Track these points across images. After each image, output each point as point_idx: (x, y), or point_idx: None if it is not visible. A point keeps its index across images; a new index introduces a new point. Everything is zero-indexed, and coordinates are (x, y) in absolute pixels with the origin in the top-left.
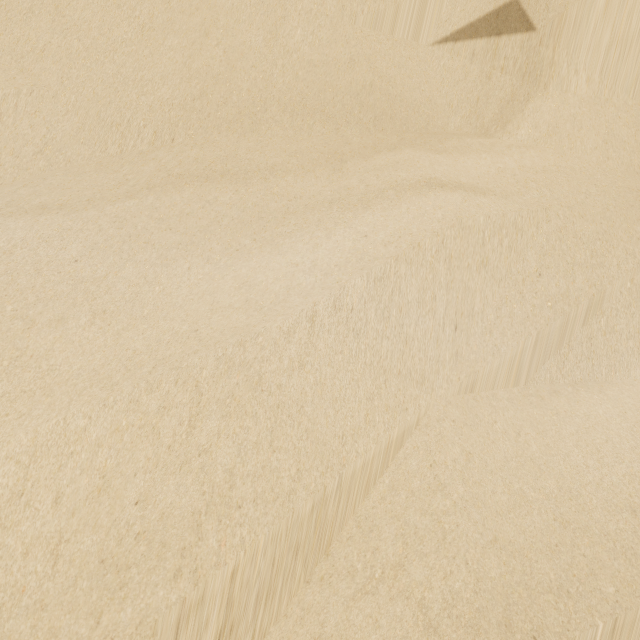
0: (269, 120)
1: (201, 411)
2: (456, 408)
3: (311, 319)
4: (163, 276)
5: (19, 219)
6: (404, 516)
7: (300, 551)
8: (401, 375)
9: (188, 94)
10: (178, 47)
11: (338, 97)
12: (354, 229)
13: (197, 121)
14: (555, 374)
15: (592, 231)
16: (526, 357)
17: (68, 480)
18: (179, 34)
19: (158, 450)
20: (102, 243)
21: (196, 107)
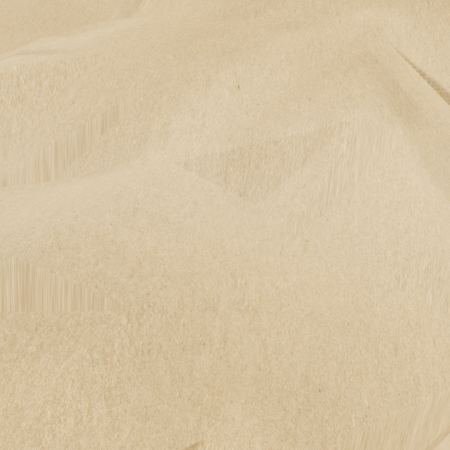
0: None
1: None
2: None
3: None
4: None
5: None
6: None
7: None
8: None
9: None
10: None
11: (21, 13)
12: None
13: None
14: (77, 170)
15: (126, 65)
16: (50, 160)
17: None
18: None
19: None
20: None
21: None
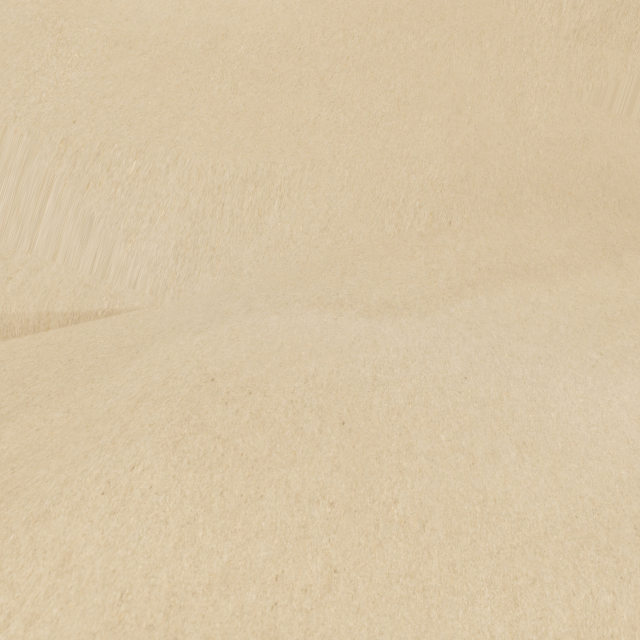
0: (528, 203)
1: None
2: None
3: None
4: (548, 399)
5: (382, 321)
6: None
7: None
8: None
9: (455, 174)
10: (435, 124)
11: (580, 178)
12: None
13: (469, 204)
14: None
15: None
16: None
17: None
18: (433, 110)
19: None
20: (474, 355)
21: (465, 189)
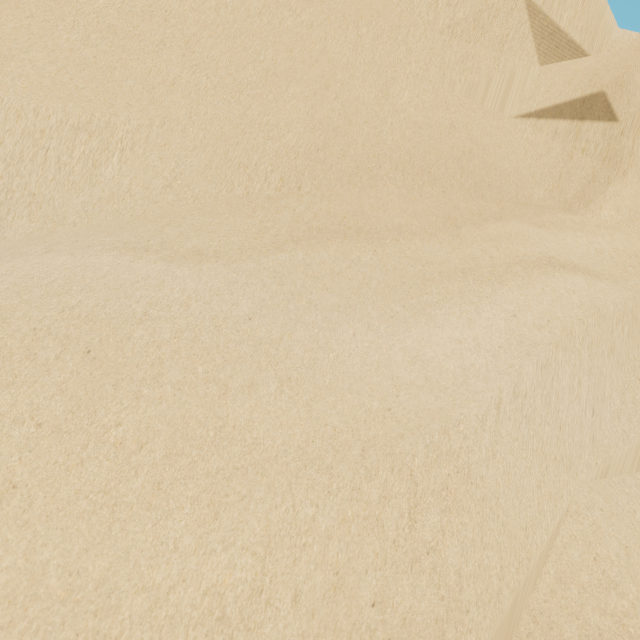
0: (384, 177)
1: (418, 503)
2: (598, 495)
3: (497, 406)
4: (333, 341)
5: (182, 266)
6: (582, 614)
7: None
8: (556, 460)
9: (312, 144)
10: (300, 96)
11: (442, 160)
12: (500, 306)
13: (321, 172)
14: None
15: None
16: None
17: (304, 576)
18: (301, 83)
19: (384, 544)
20: (269, 300)
21: (320, 158)
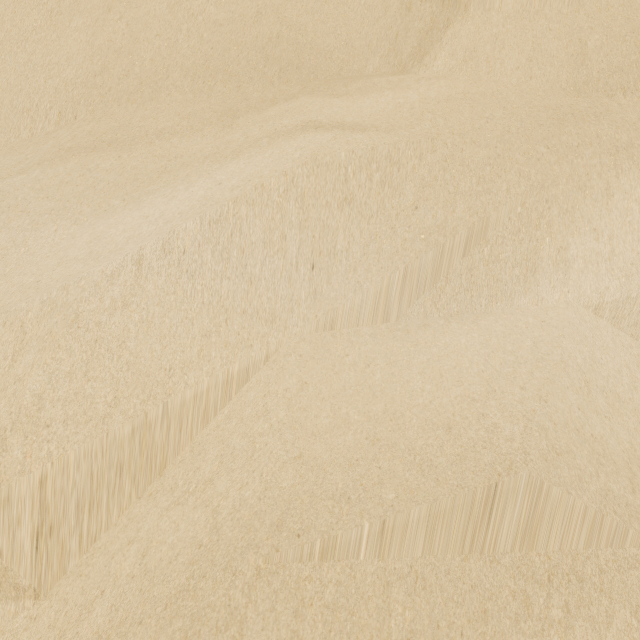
0: (170, 87)
1: (24, 347)
2: (309, 344)
3: (138, 262)
4: (31, 239)
5: None
6: (228, 440)
7: (125, 469)
8: (246, 314)
9: (90, 71)
10: (83, 27)
11: (243, 54)
12: (213, 179)
13: (98, 96)
14: (429, 308)
15: (483, 156)
16: (394, 292)
17: None
18: (84, 14)
19: None
20: None
21: (97, 83)
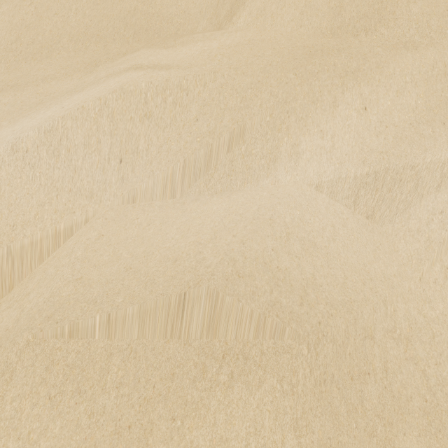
0: (60, 48)
1: None
2: (114, 212)
3: None
4: None
5: None
6: (47, 270)
7: None
8: (72, 192)
9: (9, 41)
10: (7, 11)
11: (111, 23)
12: (61, 105)
13: (13, 57)
14: (203, 188)
15: (247, 83)
16: (178, 178)
17: None
18: (8, 3)
19: None
20: None
21: (12, 48)
